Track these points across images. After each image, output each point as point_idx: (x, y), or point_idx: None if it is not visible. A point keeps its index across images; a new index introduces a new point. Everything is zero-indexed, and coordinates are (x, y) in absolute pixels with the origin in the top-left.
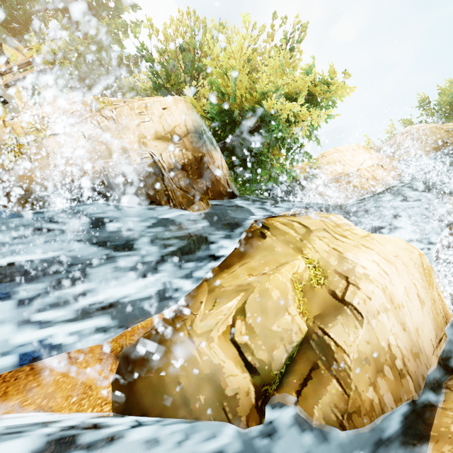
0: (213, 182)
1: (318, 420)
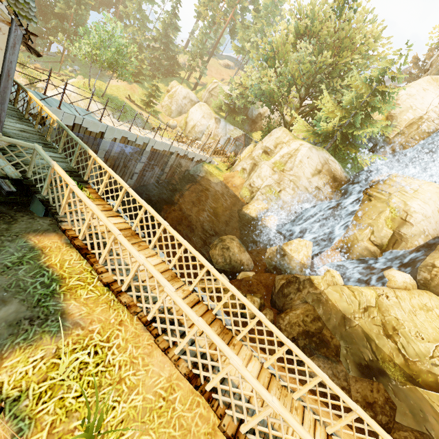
0: (339, 181)
1: (399, 252)
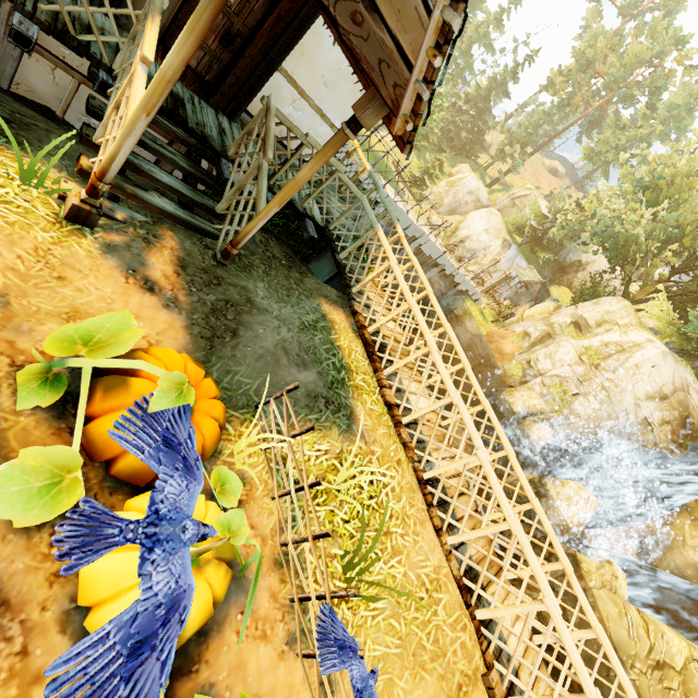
0: (693, 430)
1: None
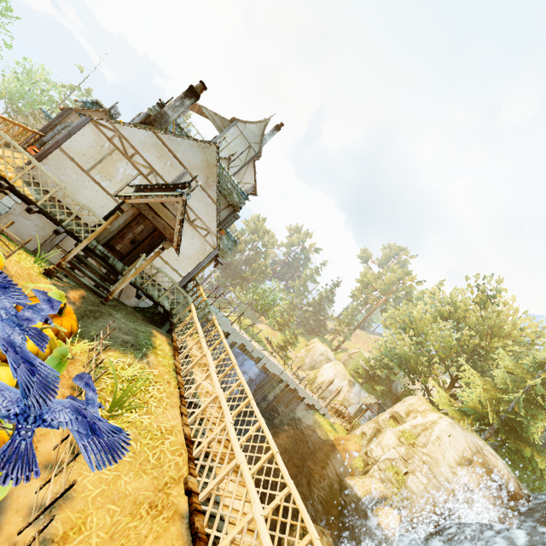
0: (509, 492)
1: None
